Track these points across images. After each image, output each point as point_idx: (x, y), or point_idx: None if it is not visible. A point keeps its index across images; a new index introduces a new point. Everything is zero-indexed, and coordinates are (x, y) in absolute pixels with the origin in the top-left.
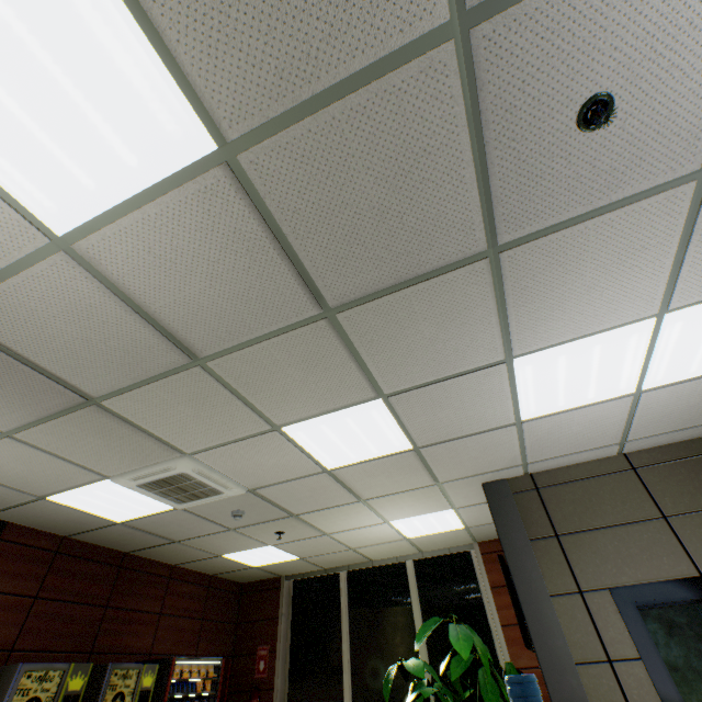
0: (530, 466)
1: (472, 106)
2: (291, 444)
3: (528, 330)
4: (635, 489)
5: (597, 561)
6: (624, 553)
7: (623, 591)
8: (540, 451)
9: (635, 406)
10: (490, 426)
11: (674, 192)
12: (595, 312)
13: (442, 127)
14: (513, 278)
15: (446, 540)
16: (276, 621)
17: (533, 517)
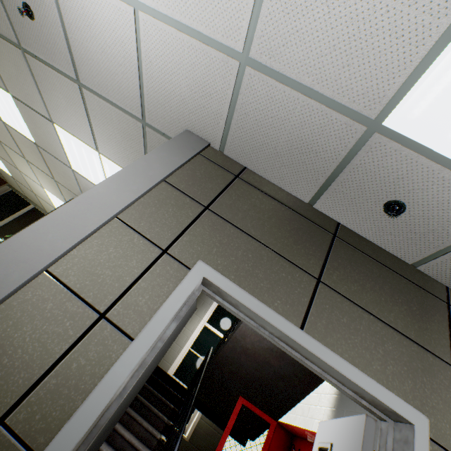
0: None
1: None
2: None
3: (53, 111)
4: None
5: None
6: None
7: None
8: None
9: None
10: (62, 160)
11: (74, 84)
12: (74, 125)
13: None
14: (35, 72)
15: None
16: None
17: None
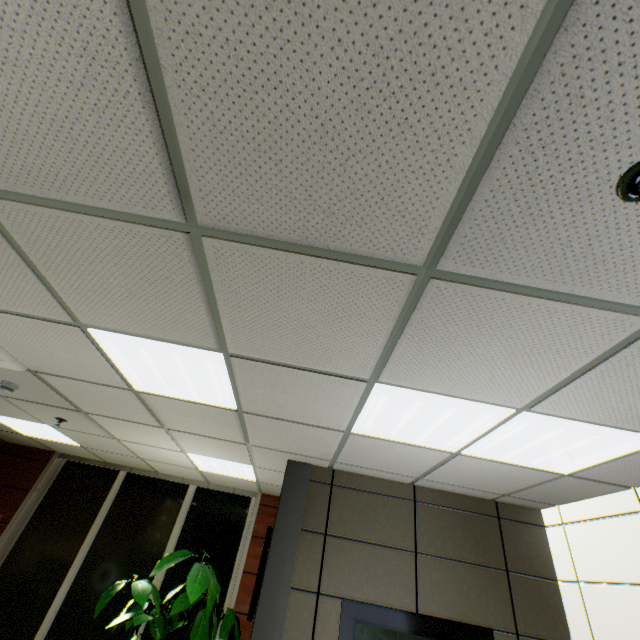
0: (337, 464)
1: (535, 51)
2: (96, 349)
3: (406, 366)
4: (407, 519)
5: (346, 570)
6: (371, 571)
7: (352, 606)
8: (352, 458)
9: (447, 460)
10: (322, 424)
11: (626, 318)
12: (474, 381)
13: (478, 53)
14: (428, 311)
15: (236, 482)
16: (26, 494)
17: (316, 509)
